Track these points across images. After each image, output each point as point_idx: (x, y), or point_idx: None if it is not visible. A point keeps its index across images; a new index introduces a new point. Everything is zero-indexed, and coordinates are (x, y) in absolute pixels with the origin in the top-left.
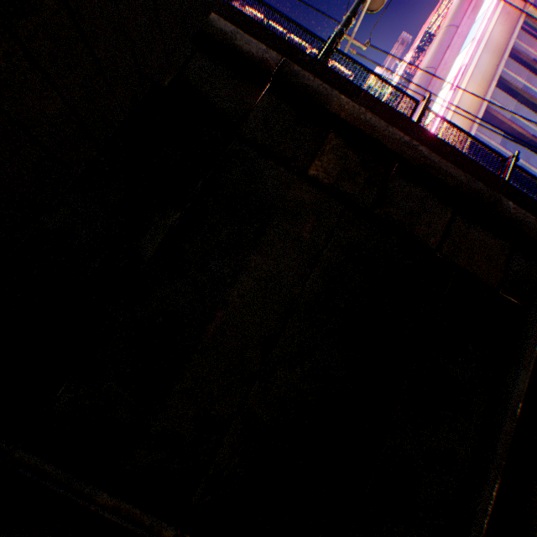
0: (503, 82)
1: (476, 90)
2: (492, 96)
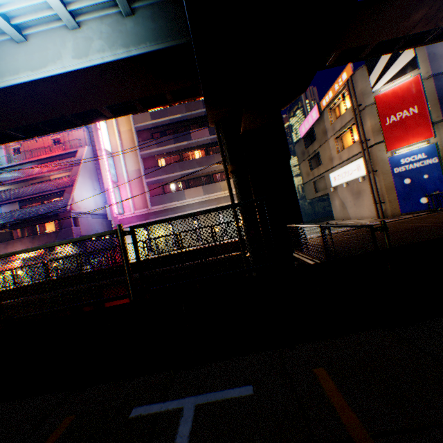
0: None
1: None
2: None
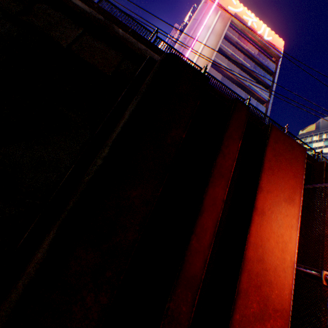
0: (222, 51)
1: (208, 53)
2: (216, 56)
